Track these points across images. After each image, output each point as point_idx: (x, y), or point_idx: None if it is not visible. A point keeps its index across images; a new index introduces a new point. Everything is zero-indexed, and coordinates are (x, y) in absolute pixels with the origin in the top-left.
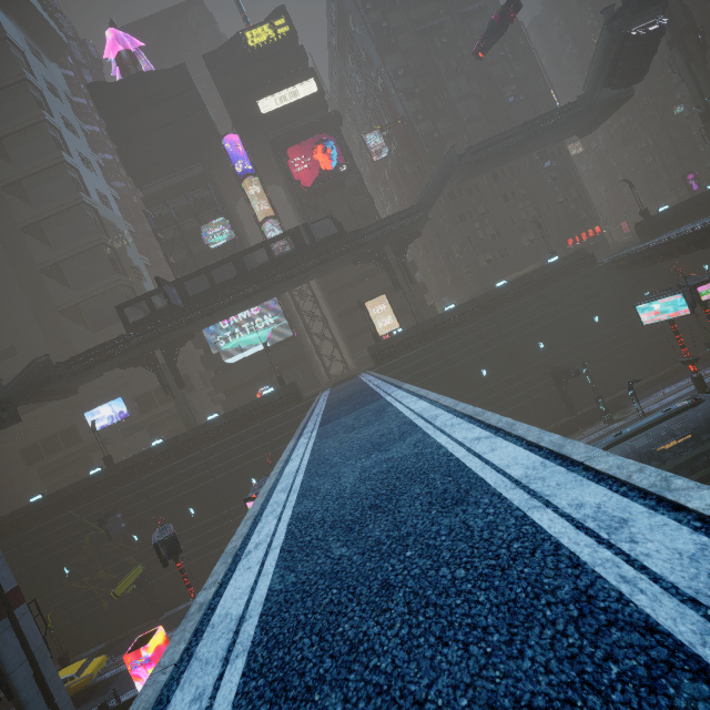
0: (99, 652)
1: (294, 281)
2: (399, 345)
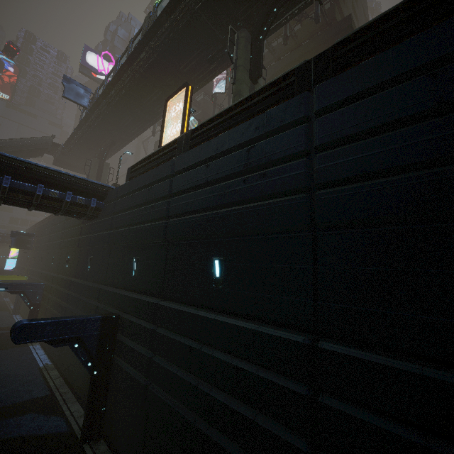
0: (2, 308)
1: (150, 86)
2: (149, 159)
